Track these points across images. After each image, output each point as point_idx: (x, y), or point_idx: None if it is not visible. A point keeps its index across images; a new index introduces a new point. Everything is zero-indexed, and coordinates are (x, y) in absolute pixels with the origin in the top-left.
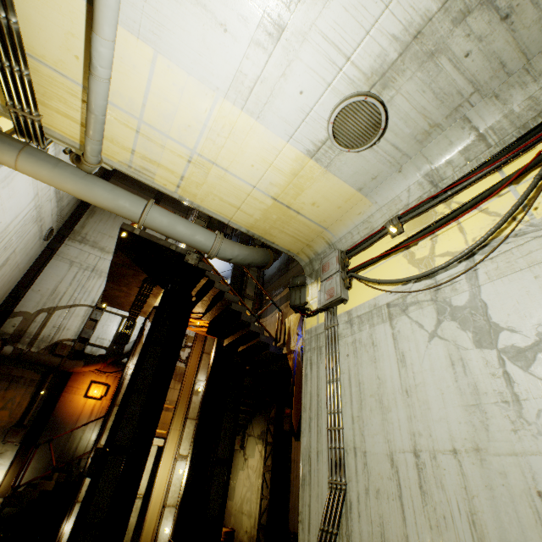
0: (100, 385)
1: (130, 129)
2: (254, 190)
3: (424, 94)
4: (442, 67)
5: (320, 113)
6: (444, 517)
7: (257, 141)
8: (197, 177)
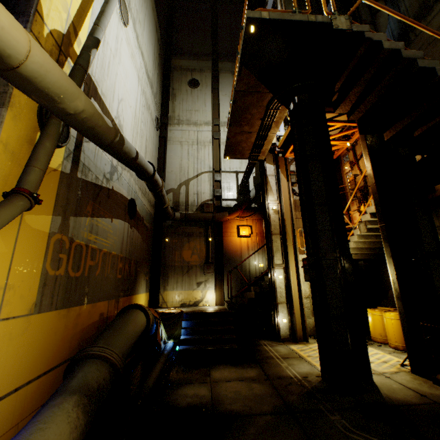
0: (245, 227)
1: None
2: None
3: None
4: None
5: None
6: None
7: None
8: None
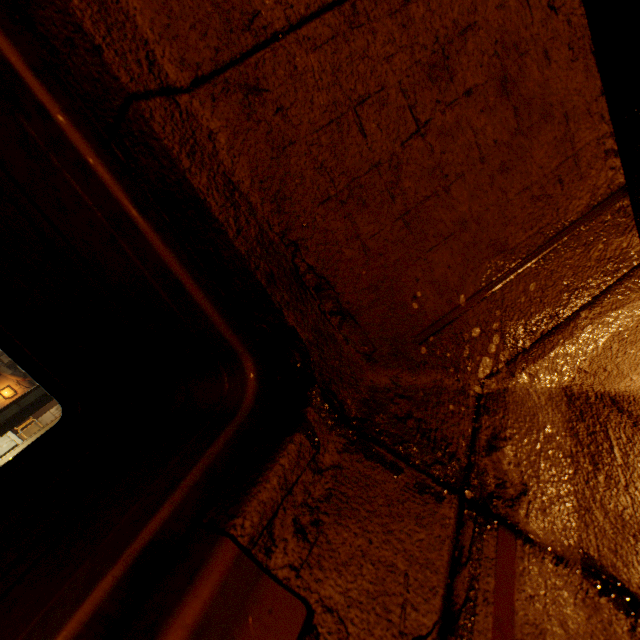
0: (12, 390)
1: None
2: None
3: None
4: None
5: None
6: None
7: None
8: None
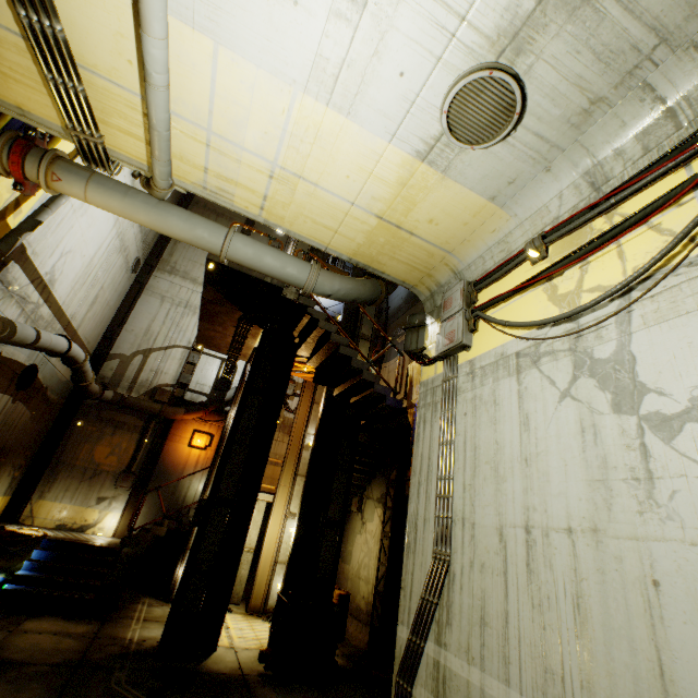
0: (203, 435)
1: (199, 143)
2: (353, 208)
3: (579, 56)
4: (605, 12)
5: (430, 100)
6: (548, 598)
7: (350, 144)
8: (283, 196)
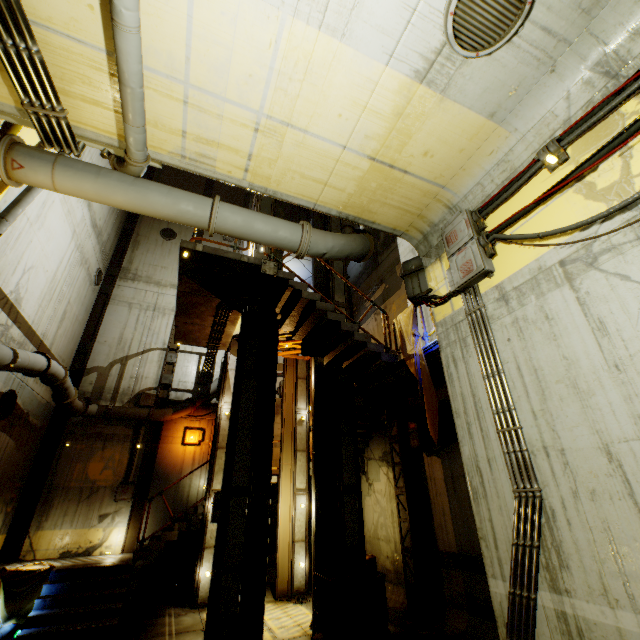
0: (195, 431)
1: (176, 101)
2: (344, 153)
3: None
4: None
5: (433, 3)
6: None
7: (343, 74)
8: (269, 151)
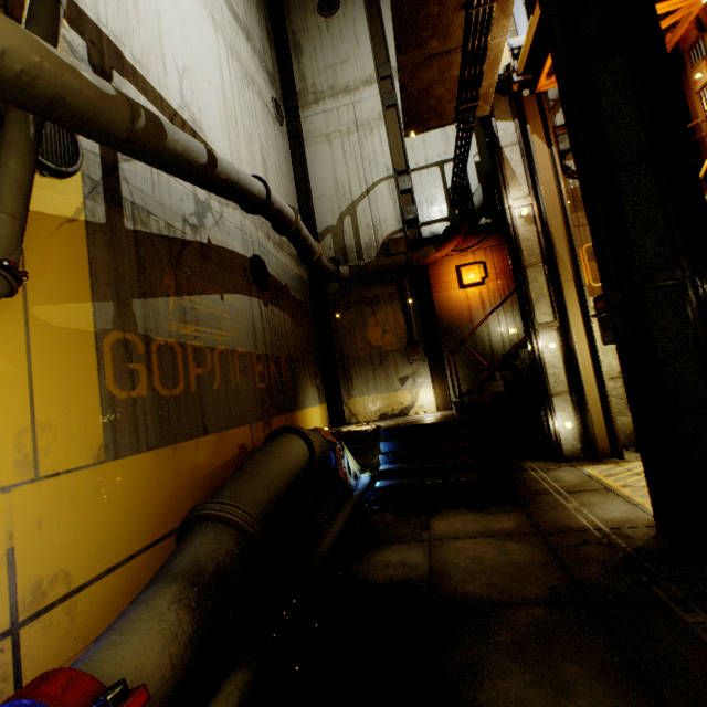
0: (471, 267)
1: None
2: None
3: None
4: None
5: None
6: None
7: None
8: None
